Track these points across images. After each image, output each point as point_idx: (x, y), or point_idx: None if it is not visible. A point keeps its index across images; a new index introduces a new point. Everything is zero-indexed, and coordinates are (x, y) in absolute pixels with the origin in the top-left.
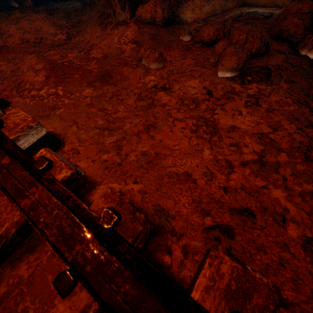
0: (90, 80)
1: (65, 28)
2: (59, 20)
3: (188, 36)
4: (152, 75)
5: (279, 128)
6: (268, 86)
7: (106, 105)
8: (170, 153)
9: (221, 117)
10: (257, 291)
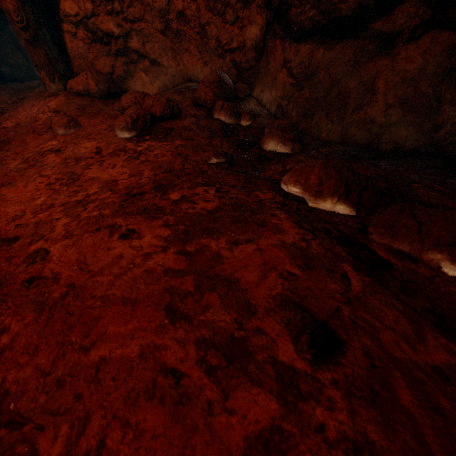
0: None
1: (3, 104)
2: None
3: None
4: (57, 140)
5: (138, 175)
6: (161, 143)
7: None
8: (3, 204)
9: (93, 171)
10: None
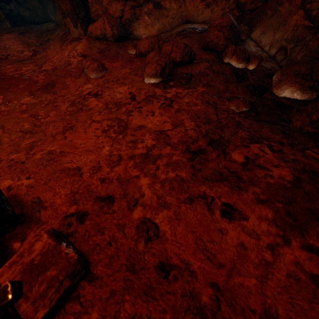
0: (33, 90)
1: (33, 46)
2: (29, 39)
3: (134, 49)
4: (91, 84)
5: (180, 125)
6: (186, 90)
7: (40, 111)
8: (75, 151)
9: (135, 118)
10: (56, 264)
